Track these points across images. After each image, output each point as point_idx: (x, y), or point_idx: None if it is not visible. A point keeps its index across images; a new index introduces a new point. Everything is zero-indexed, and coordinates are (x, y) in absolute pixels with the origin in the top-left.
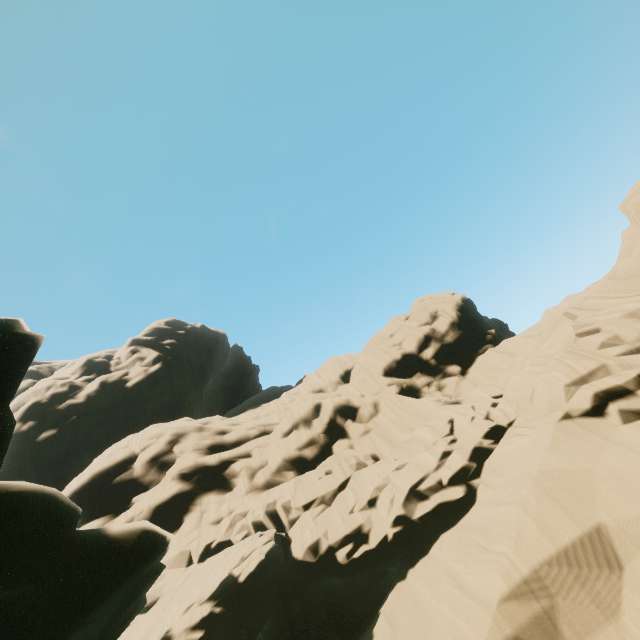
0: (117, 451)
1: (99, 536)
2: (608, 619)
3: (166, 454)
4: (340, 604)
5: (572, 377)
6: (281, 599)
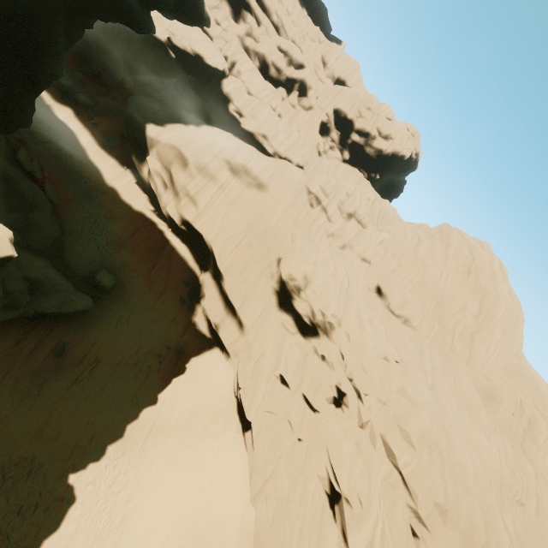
0: None
1: (203, 5)
2: (246, 185)
3: None
4: (215, 115)
5: (323, 184)
6: (205, 83)
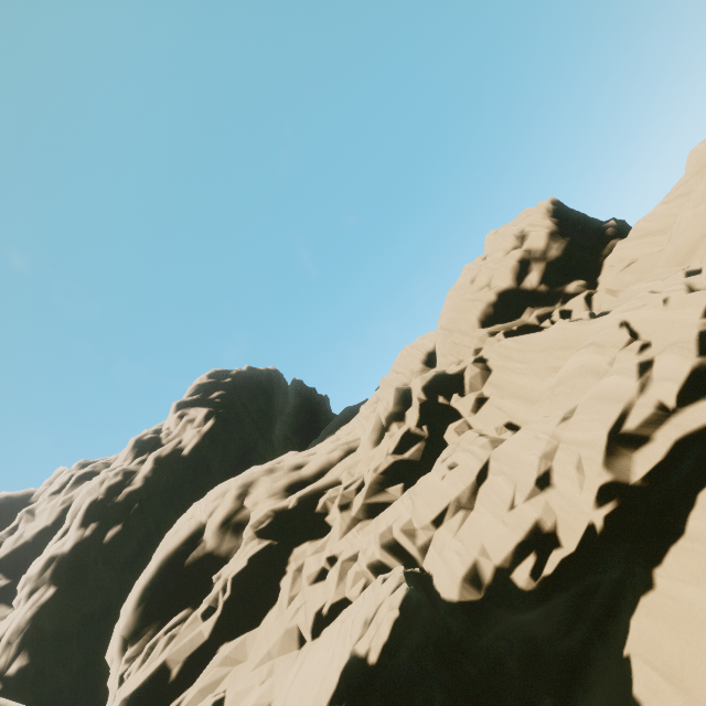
0: (181, 526)
1: None
2: None
3: (237, 512)
4: (537, 650)
5: None
6: (445, 668)
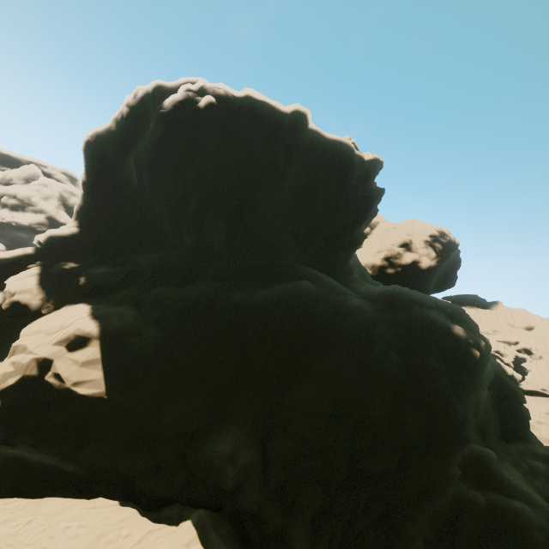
0: None
1: None
2: None
3: None
4: None
5: None
6: None
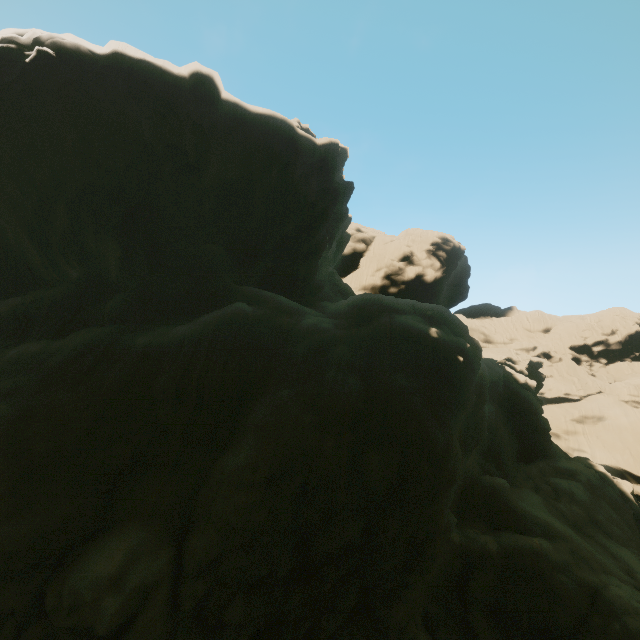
0: None
1: None
2: (593, 424)
3: None
4: None
5: (628, 392)
6: None
